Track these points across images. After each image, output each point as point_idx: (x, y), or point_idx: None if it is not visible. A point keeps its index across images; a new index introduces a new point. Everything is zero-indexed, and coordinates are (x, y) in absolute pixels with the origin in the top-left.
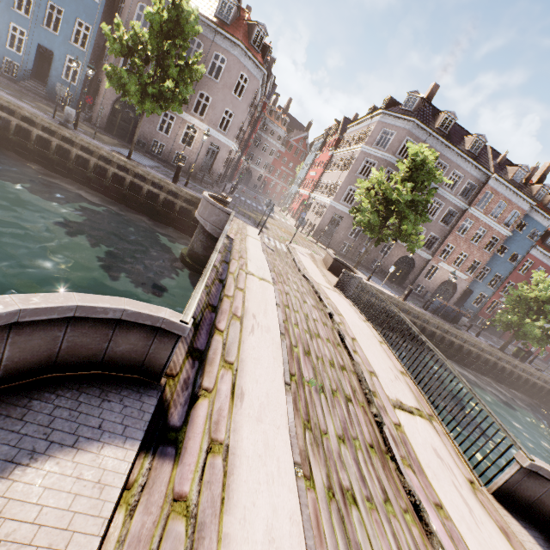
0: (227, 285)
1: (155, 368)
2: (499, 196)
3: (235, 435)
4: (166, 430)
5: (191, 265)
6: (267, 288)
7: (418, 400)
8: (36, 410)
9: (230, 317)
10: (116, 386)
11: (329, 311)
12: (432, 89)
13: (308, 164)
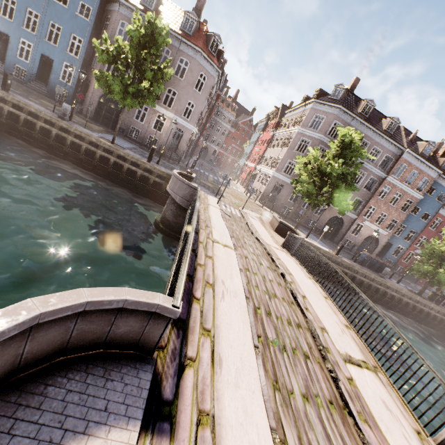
0: (199, 254)
1: (148, 344)
2: (412, 166)
3: (218, 404)
4: (161, 405)
5: (163, 230)
6: (230, 254)
7: (363, 353)
8: (51, 396)
9: (204, 285)
10: (117, 363)
11: (281, 271)
12: (354, 82)
13: (253, 142)
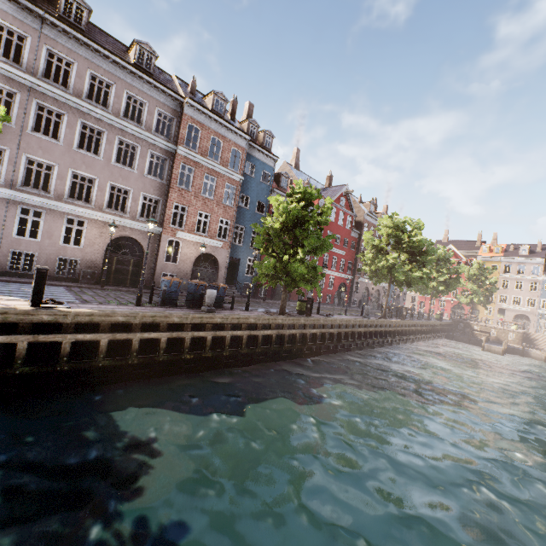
0: None
1: None
2: (208, 130)
3: None
4: None
5: None
6: None
7: None
8: None
9: None
10: None
11: None
12: None
13: None
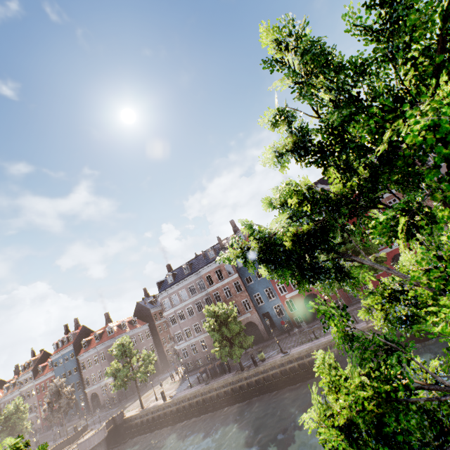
0: None
1: None
2: (212, 271)
3: None
4: None
5: None
6: None
7: None
8: None
9: None
10: None
11: None
12: (167, 267)
13: None
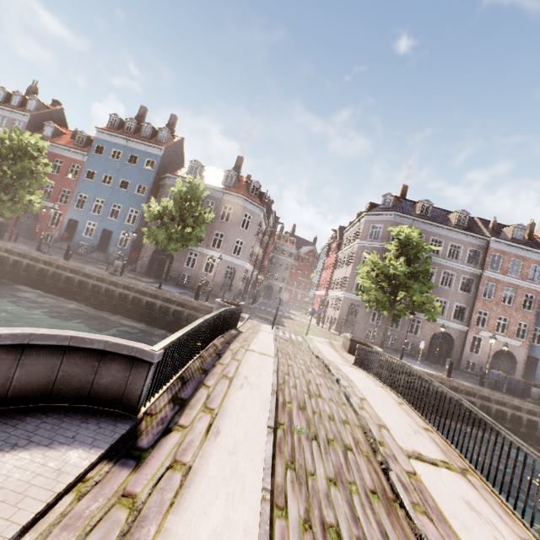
0: (223, 357)
1: (132, 400)
2: (508, 255)
3: (201, 460)
4: (132, 449)
5: None
6: (266, 359)
7: (445, 454)
8: (27, 422)
9: (220, 377)
10: (97, 415)
11: (336, 377)
12: (403, 189)
13: (319, 269)
